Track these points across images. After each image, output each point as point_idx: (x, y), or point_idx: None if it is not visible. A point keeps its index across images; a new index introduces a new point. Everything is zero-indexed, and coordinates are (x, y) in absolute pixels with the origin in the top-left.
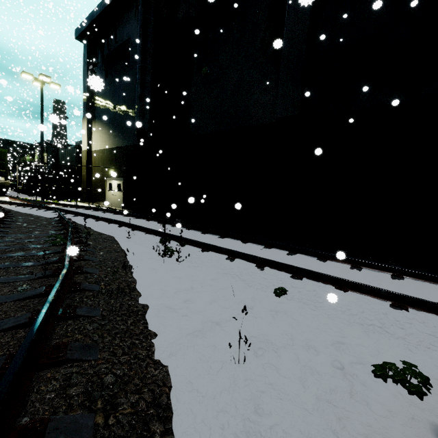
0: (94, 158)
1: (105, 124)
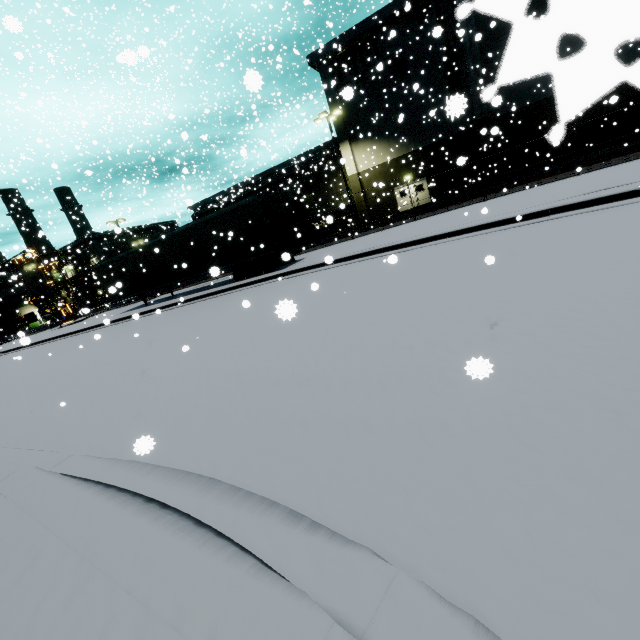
0: (366, 178)
1: (378, 140)
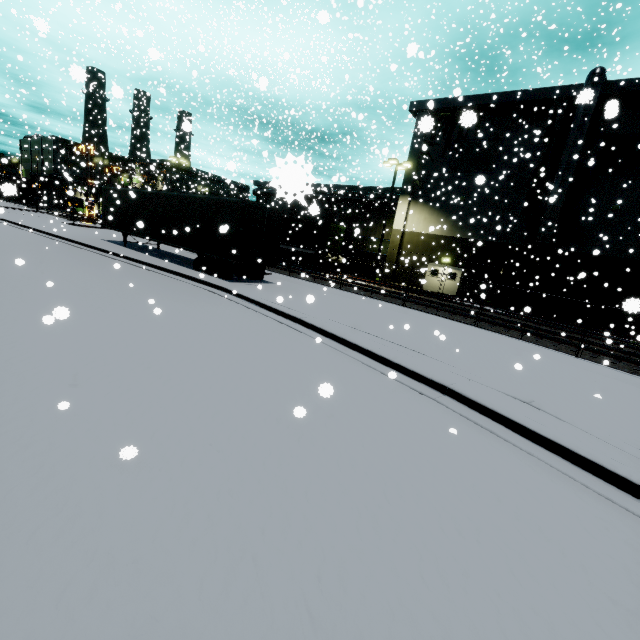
0: (409, 239)
1: (437, 210)
